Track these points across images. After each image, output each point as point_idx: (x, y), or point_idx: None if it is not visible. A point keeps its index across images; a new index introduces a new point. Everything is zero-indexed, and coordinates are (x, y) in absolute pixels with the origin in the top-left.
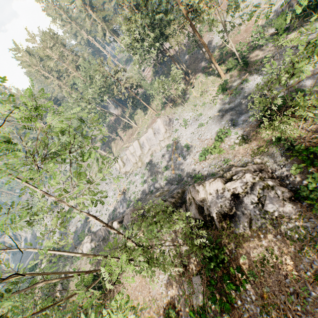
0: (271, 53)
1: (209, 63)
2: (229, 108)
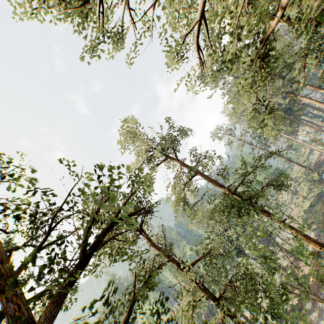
0: None
1: None
2: None
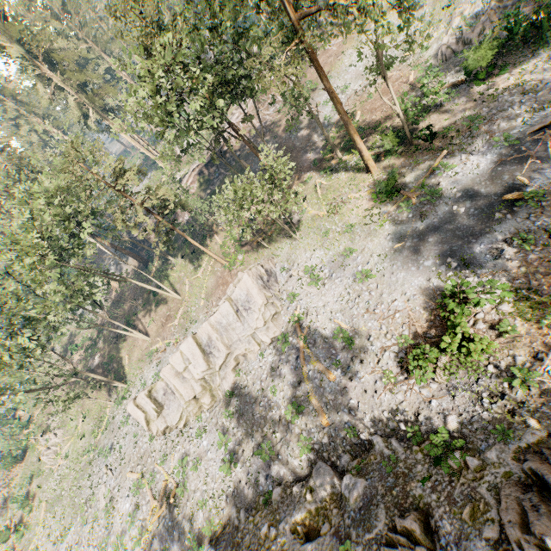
0: (473, 113)
1: (333, 148)
2: (428, 228)
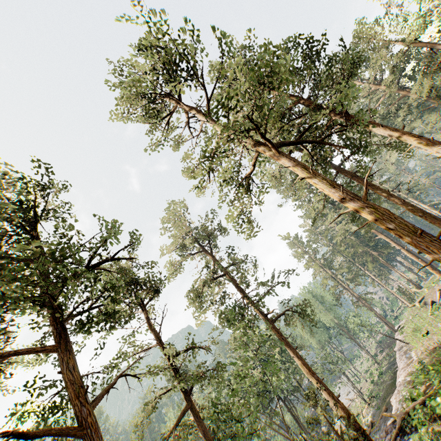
0: None
1: None
2: None
